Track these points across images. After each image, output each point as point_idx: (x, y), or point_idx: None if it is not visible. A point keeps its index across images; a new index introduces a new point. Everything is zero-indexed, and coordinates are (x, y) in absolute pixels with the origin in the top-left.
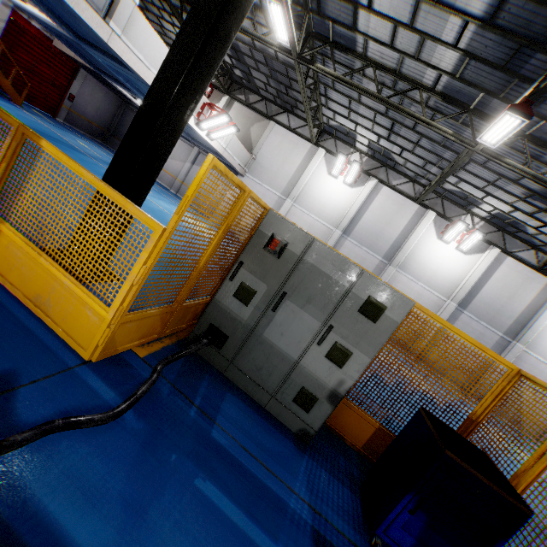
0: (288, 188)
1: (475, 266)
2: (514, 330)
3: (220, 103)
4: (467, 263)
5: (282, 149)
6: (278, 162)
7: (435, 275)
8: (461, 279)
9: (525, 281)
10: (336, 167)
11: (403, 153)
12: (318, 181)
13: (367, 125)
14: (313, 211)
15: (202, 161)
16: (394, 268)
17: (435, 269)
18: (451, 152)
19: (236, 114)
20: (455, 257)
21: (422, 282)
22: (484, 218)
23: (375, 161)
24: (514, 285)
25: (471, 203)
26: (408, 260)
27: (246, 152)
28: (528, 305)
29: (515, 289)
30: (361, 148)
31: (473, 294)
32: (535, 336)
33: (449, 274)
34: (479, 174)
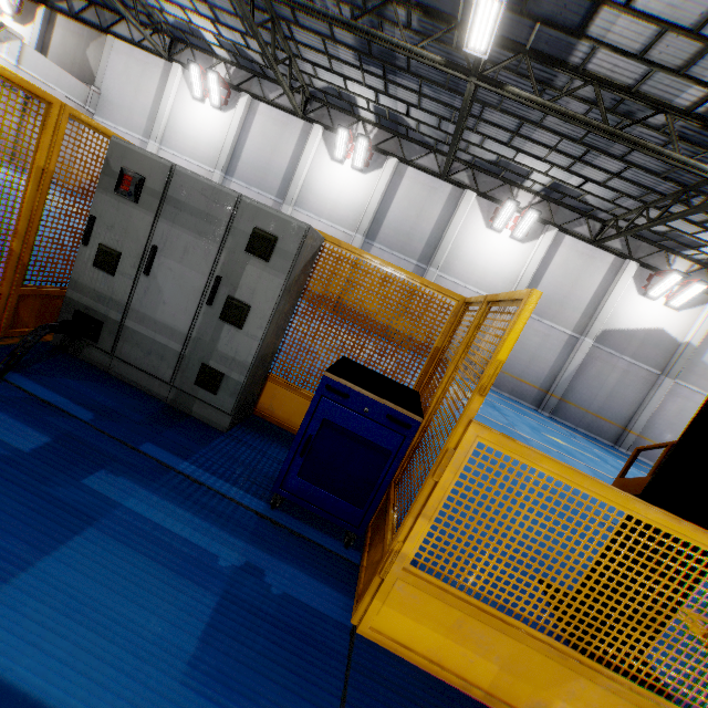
0: (149, 127)
1: (375, 185)
2: (427, 254)
3: (38, 21)
4: (368, 184)
5: (130, 73)
6: (129, 93)
7: (337, 206)
8: (364, 205)
9: (430, 193)
10: (195, 86)
11: (249, 43)
12: (183, 111)
13: (189, 6)
14: (185, 152)
15: (35, 109)
16: (289, 206)
17: (335, 199)
18: (267, 17)
19: (63, 33)
20: (354, 179)
21: (324, 218)
22: (376, 123)
23: (244, 71)
24: (421, 201)
25: (350, 103)
26: (304, 194)
27: (75, 80)
28: (438, 221)
29: (422, 205)
30: (222, 55)
31: (380, 221)
32: (449, 256)
33: (351, 202)
34: (311, 45)
